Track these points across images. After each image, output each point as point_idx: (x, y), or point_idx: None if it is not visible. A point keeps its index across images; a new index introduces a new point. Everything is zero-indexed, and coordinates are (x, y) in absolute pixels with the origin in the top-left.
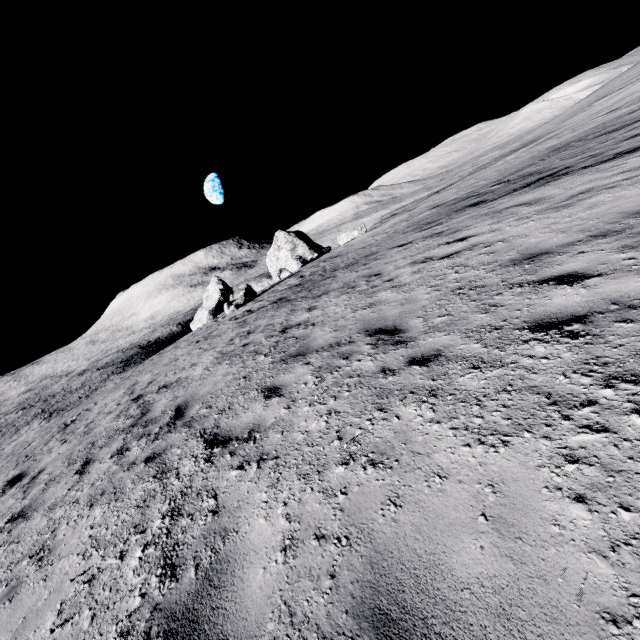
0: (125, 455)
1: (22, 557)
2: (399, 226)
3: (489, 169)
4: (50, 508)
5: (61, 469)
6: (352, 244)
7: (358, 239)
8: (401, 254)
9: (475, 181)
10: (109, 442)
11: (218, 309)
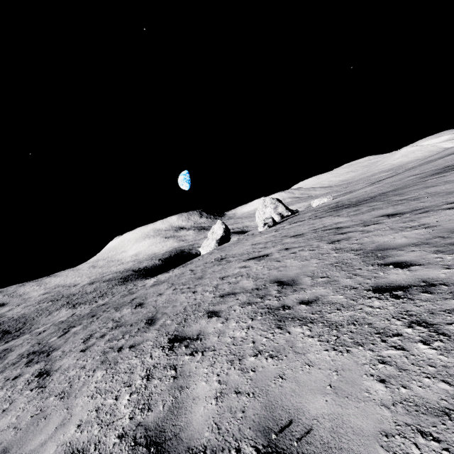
0: (383, 222)
1: (399, 231)
2: (392, 184)
3: (434, 163)
4: (366, 233)
5: (314, 240)
6: (340, 199)
7: (339, 198)
8: (448, 177)
9: (434, 165)
10: (337, 231)
11: (221, 240)
